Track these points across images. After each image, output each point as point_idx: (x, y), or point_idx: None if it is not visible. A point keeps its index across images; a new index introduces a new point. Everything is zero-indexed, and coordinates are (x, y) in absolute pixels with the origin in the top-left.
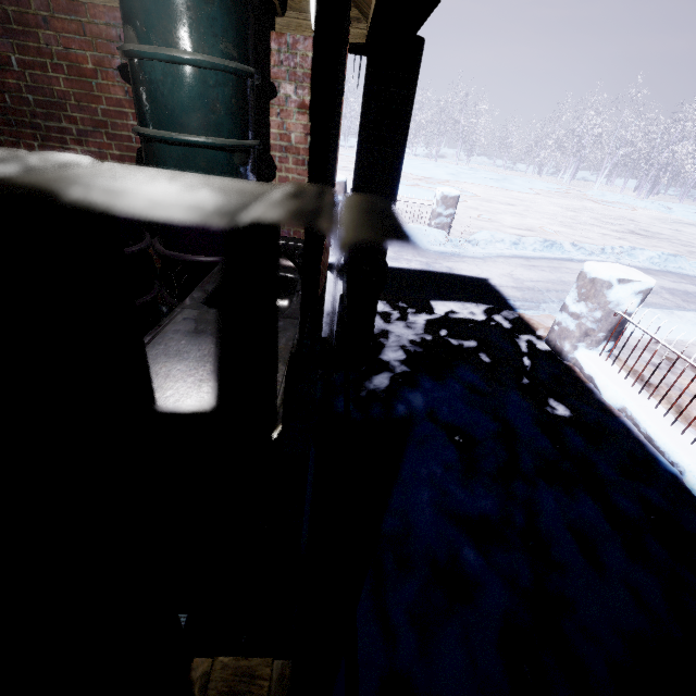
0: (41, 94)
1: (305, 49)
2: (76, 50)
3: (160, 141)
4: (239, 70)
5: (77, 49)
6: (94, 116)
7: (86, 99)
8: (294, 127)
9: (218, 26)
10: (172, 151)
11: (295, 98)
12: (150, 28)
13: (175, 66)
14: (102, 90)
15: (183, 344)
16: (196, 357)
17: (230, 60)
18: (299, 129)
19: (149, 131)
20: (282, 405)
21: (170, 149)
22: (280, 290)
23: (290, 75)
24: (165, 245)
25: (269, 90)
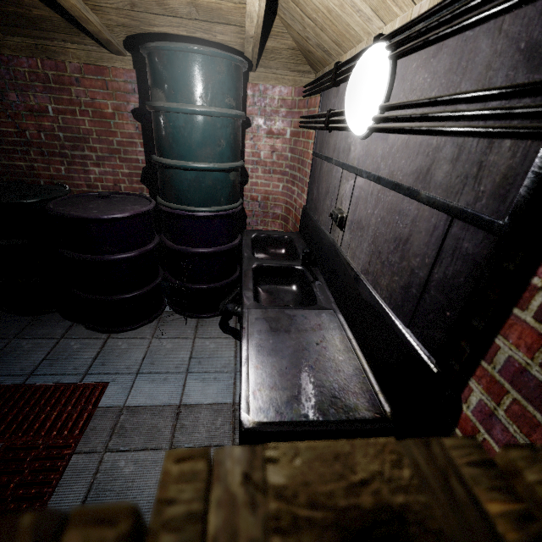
0: (70, 131)
1: (272, 94)
2: (100, 100)
3: (178, 168)
4: (237, 115)
5: (101, 99)
6: (110, 146)
7: (105, 134)
8: (263, 147)
9: (225, 87)
10: (187, 175)
11: (264, 127)
12: (177, 91)
13: (194, 116)
14: (118, 127)
15: (272, 343)
16: (290, 355)
17: (231, 109)
18: (267, 149)
19: (171, 161)
20: (378, 393)
21: (185, 173)
22: (287, 278)
23: (261, 112)
24: (175, 241)
25: (245, 122)
